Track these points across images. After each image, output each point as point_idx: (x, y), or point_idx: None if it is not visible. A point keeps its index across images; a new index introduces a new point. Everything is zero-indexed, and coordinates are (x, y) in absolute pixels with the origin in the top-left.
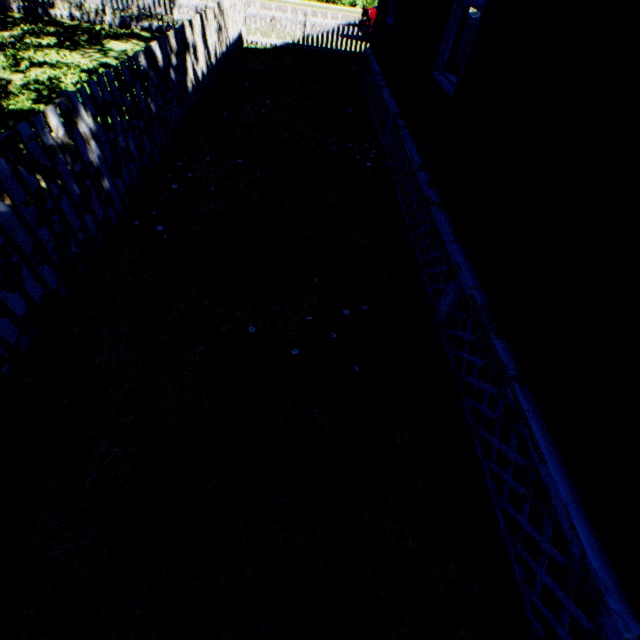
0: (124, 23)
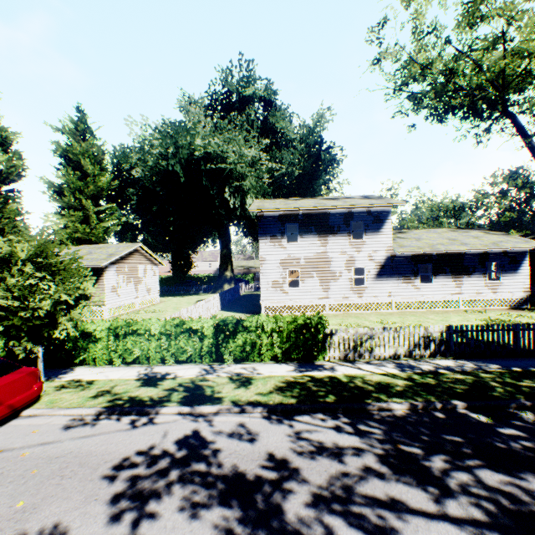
0: None
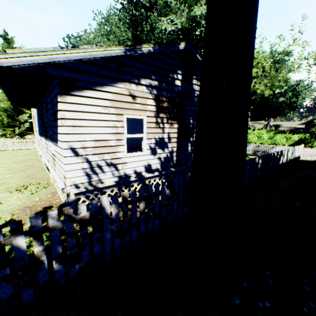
0: (254, 152)
